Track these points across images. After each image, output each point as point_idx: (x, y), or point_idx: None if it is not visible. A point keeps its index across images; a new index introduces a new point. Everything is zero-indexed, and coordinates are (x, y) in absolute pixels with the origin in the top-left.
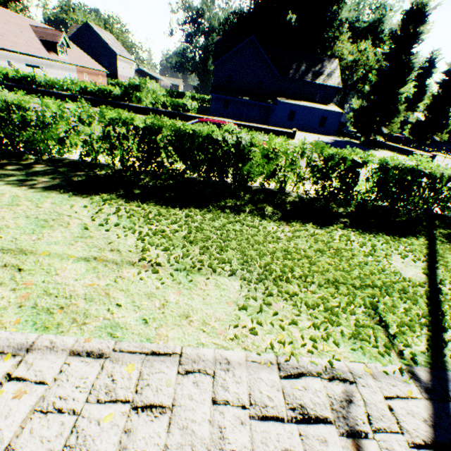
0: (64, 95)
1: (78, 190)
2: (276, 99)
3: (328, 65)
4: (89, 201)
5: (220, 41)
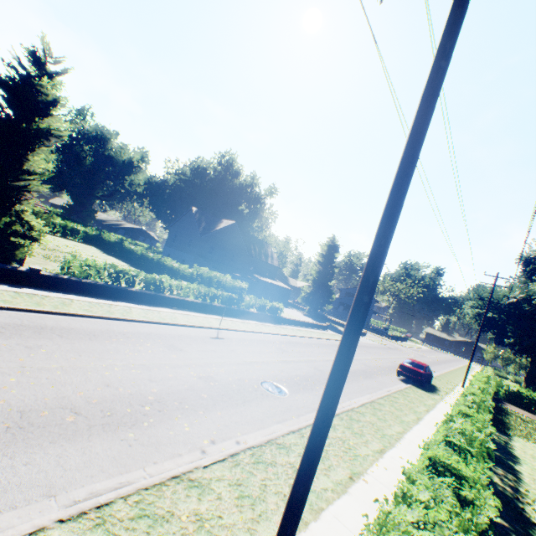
0: (195, 303)
1: (504, 433)
2: (254, 275)
3: (268, 248)
4: (516, 437)
5: (198, 213)
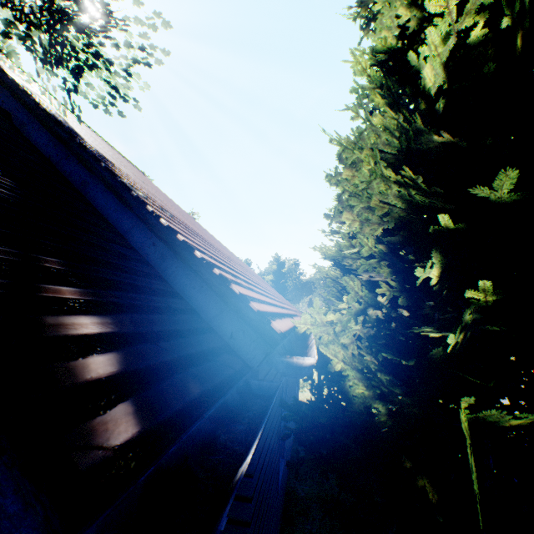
0: None
1: None
2: None
3: None
4: None
5: None
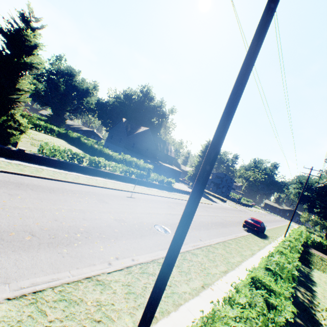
0: (120, 175)
1: (308, 266)
2: (159, 162)
3: (168, 146)
4: (315, 269)
5: (126, 122)
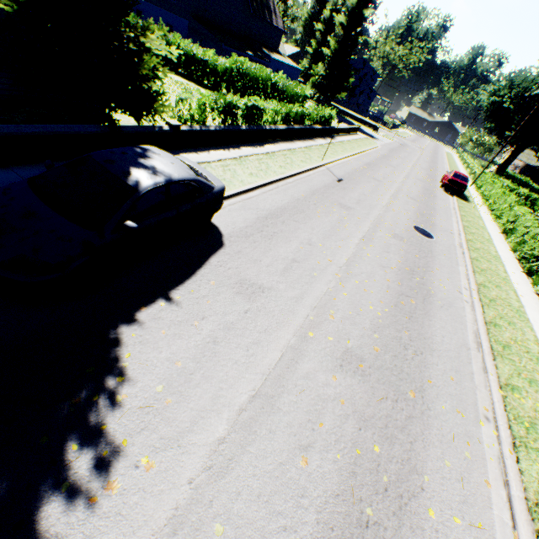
0: (283, 130)
1: None
2: (264, 51)
3: None
4: None
5: None
